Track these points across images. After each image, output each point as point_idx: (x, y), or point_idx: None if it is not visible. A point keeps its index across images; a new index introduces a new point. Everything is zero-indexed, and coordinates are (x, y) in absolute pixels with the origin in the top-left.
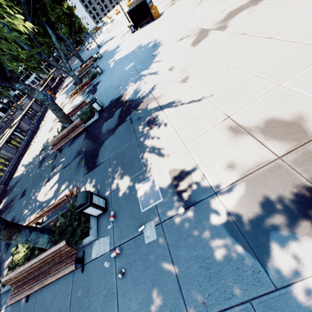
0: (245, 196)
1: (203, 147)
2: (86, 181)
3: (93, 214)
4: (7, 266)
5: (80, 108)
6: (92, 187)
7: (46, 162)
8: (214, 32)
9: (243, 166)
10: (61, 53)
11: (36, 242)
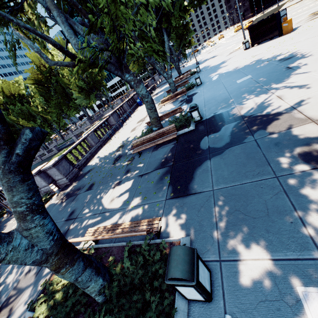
0: None
1: None
2: (170, 210)
3: (186, 294)
4: (44, 284)
5: (172, 114)
6: (180, 227)
7: (121, 161)
8: None
9: None
10: (168, 59)
11: (85, 286)
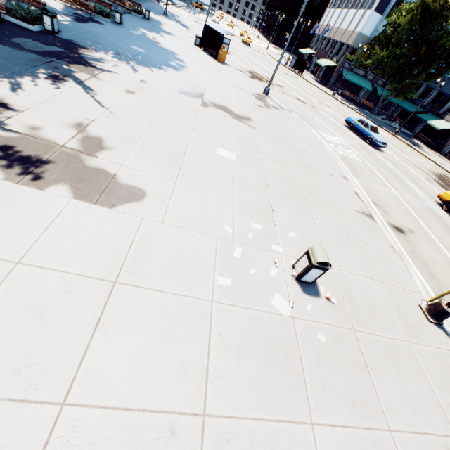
0: (7, 138)
1: (46, 113)
2: None
3: None
4: None
5: (33, 4)
6: None
7: None
8: (199, 101)
9: (40, 133)
10: None
11: None
